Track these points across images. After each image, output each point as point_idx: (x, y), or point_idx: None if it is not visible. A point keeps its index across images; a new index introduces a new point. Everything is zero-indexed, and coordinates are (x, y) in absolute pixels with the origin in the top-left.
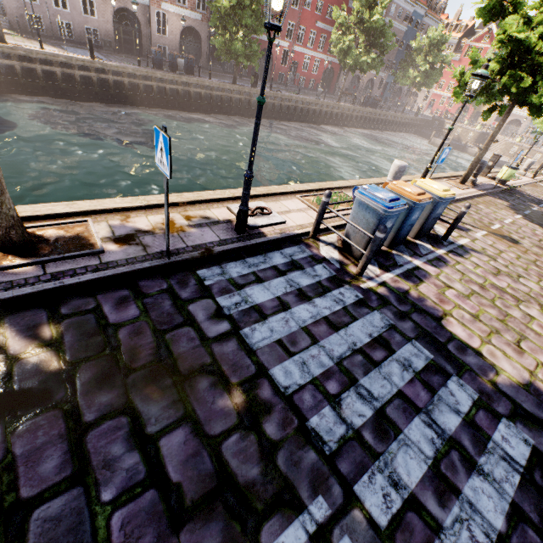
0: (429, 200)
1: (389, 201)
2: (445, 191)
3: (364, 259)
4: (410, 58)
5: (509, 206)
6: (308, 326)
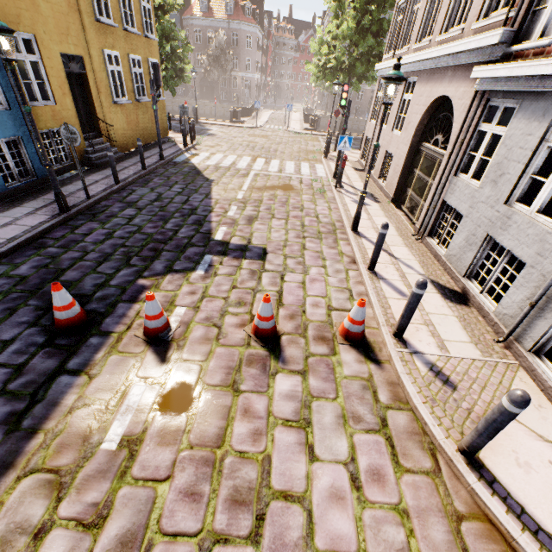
0: None
1: None
2: None
3: None
4: None
5: None
6: None
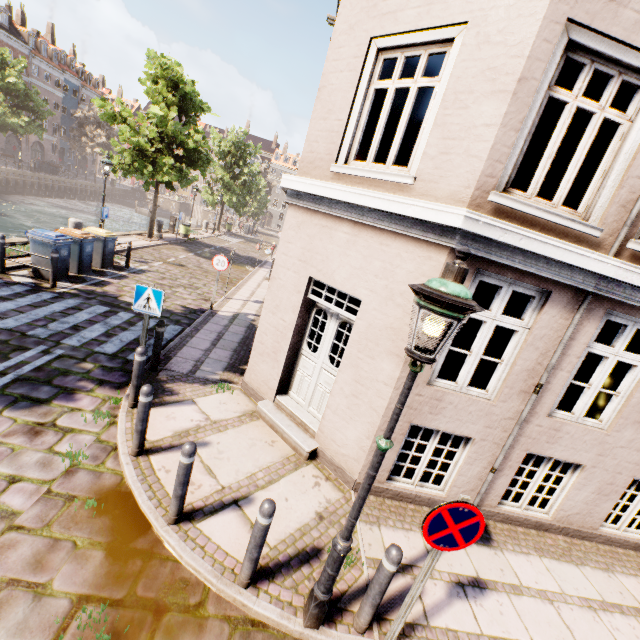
0: (94, 238)
1: (56, 237)
2: (108, 233)
3: (52, 274)
4: (80, 126)
5: (187, 250)
6: (15, 309)
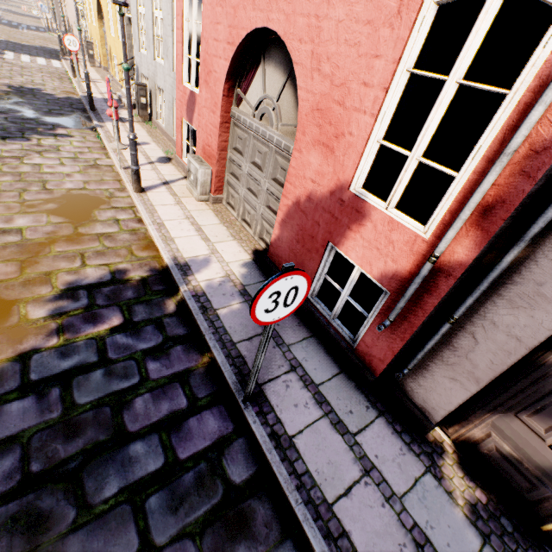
0: None
1: None
2: None
3: None
4: None
5: None
6: None
